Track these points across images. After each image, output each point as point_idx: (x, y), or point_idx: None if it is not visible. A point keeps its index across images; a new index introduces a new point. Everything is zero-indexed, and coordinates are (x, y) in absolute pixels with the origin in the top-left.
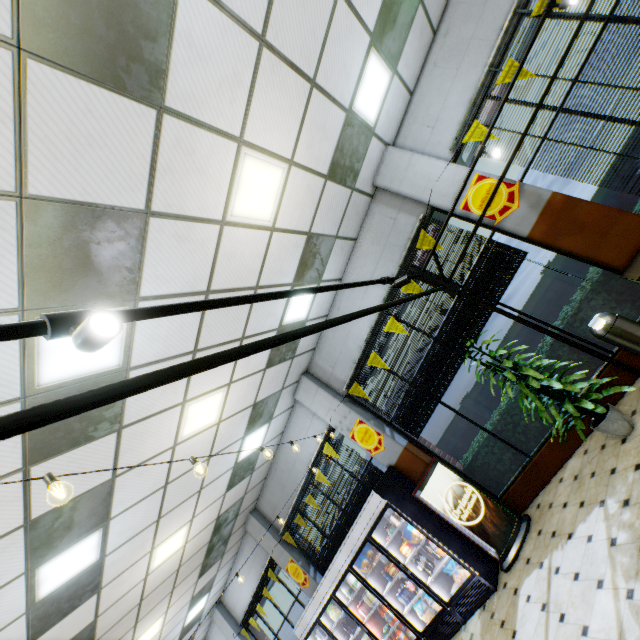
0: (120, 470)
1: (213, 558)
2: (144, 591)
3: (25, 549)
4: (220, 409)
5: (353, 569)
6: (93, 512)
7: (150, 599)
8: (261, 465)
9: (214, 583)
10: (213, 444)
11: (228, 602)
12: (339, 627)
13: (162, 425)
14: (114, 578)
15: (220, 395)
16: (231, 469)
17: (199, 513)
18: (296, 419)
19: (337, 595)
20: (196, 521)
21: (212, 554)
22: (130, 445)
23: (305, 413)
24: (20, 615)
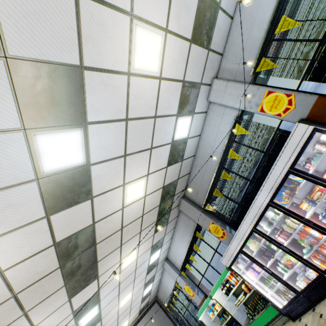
0: (86, 62)
1: (162, 222)
2: (123, 221)
3: (13, 97)
4: (160, 61)
5: (274, 203)
6: (71, 101)
7: (127, 230)
8: (187, 158)
9: (163, 243)
10: (157, 103)
11: (171, 258)
12: (257, 256)
13: (115, 31)
14: (100, 193)
15: (159, 40)
16: (169, 145)
17: (151, 173)
18: (209, 122)
19: (257, 229)
20: (150, 179)
21: (161, 218)
22: (90, 32)
23: (216, 114)
24: (31, 180)
